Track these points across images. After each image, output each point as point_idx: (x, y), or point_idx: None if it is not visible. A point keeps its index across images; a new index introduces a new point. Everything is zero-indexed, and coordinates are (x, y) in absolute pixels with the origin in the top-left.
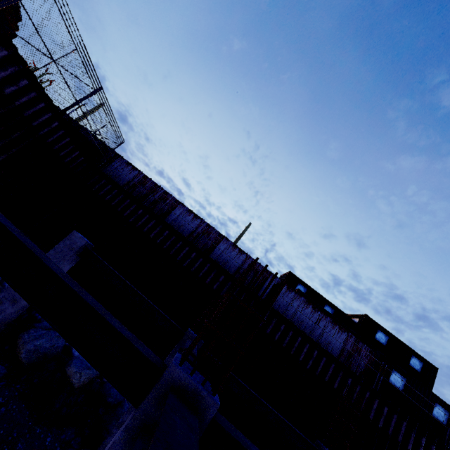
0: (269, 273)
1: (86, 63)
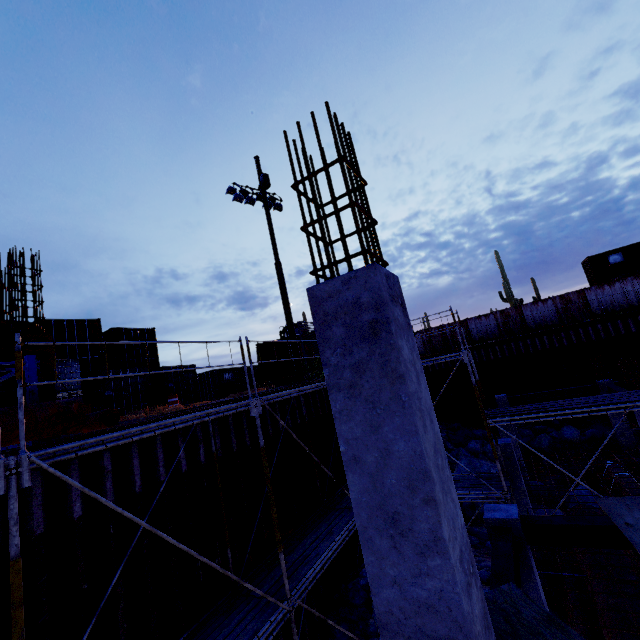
0: (581, 291)
1: None
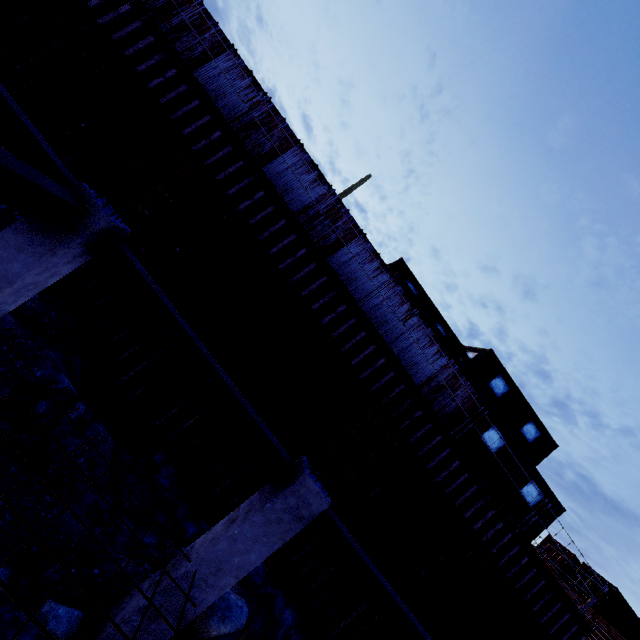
0: (359, 231)
1: None
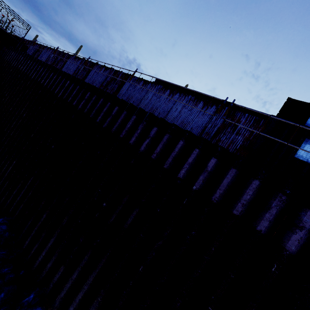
0: (128, 76)
1: None
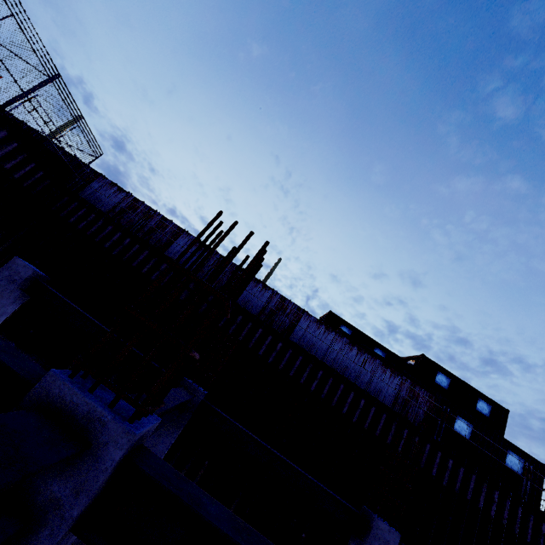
0: (302, 311)
1: (31, 37)
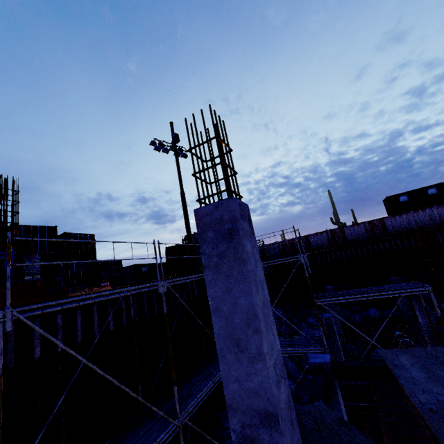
0: (382, 219)
1: None
